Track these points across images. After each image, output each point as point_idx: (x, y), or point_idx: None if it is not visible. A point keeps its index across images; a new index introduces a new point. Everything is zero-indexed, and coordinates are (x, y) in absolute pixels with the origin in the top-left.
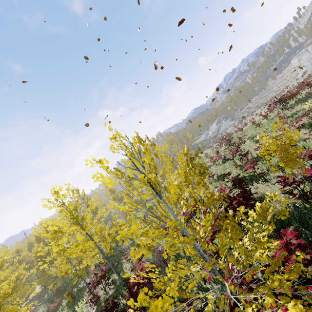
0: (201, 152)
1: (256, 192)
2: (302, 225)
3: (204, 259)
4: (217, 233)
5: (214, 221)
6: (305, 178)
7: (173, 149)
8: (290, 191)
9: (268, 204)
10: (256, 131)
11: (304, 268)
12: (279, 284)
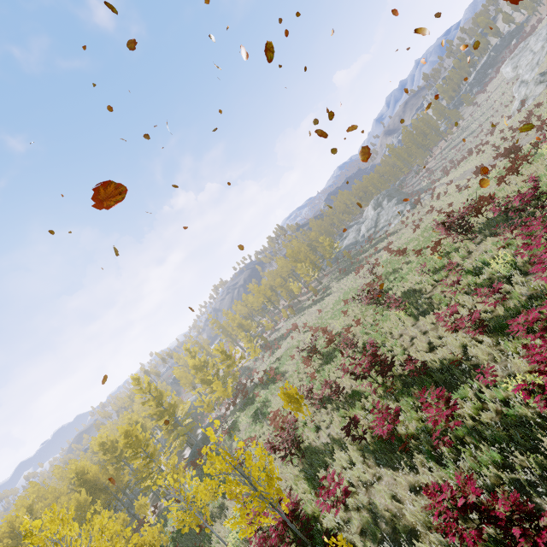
0: None
1: (394, 495)
2: None
3: None
4: None
5: None
6: None
7: (298, 271)
8: None
9: None
10: (421, 277)
11: None
12: None
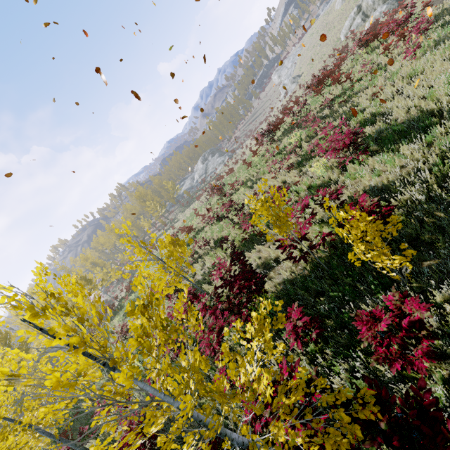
0: (157, 299)
1: (260, 257)
2: (306, 291)
3: (202, 423)
4: (225, 325)
5: (217, 319)
6: (301, 237)
7: (147, 208)
8: (290, 254)
9: (264, 313)
10: (249, 172)
11: (309, 377)
12: (288, 412)
